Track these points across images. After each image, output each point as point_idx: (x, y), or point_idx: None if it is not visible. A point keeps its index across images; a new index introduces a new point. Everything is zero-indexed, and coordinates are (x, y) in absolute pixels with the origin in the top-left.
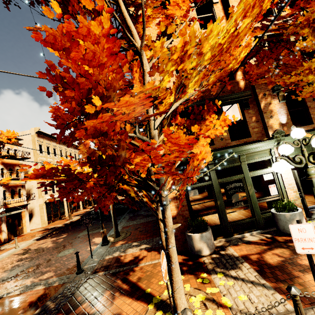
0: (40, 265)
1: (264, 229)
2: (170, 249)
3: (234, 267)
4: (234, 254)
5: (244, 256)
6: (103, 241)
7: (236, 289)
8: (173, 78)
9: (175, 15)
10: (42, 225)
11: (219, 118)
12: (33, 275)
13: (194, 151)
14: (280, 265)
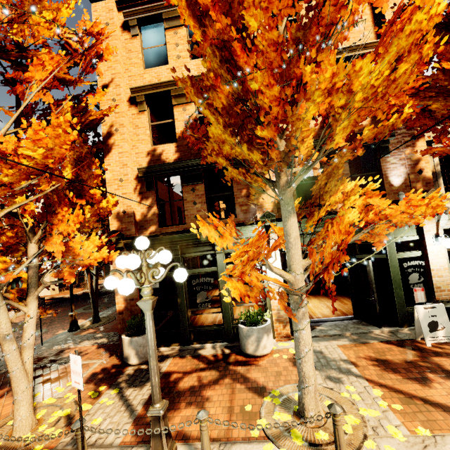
0: None
1: (232, 342)
2: (5, 356)
3: (141, 384)
4: (162, 368)
5: (168, 373)
6: (70, 326)
7: (106, 410)
8: (144, 128)
9: (34, 80)
10: (51, 293)
11: (197, 188)
12: None
13: (48, 249)
14: (183, 392)
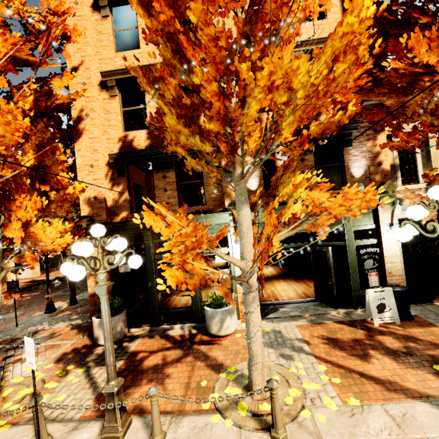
0: None
1: (200, 323)
2: None
3: None
4: (131, 348)
5: (135, 352)
6: (46, 308)
7: (71, 388)
8: (115, 114)
9: None
10: (33, 275)
11: (168, 175)
12: None
13: (7, 235)
14: (147, 370)
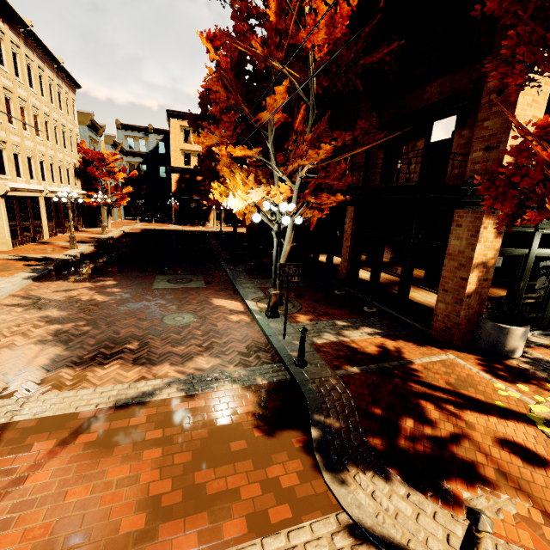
0: (143, 338)
1: (543, 330)
2: None
3: None
4: (548, 360)
5: None
6: (272, 310)
7: None
8: None
9: None
10: None
11: None
12: (159, 358)
13: None
14: None
